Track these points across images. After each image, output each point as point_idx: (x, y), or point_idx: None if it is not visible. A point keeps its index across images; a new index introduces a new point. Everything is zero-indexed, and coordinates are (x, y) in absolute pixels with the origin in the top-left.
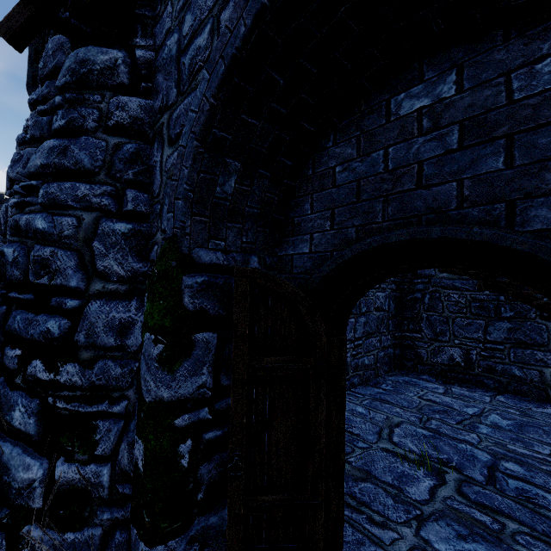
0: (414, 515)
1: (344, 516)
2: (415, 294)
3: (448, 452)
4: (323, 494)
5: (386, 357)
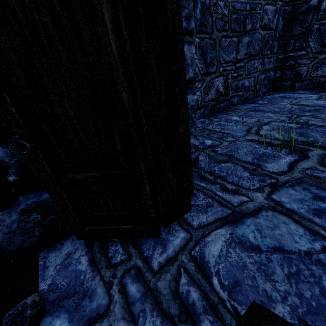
0: (268, 183)
1: (199, 187)
2: (310, 2)
3: (314, 136)
4: (142, 168)
5: (266, 80)
